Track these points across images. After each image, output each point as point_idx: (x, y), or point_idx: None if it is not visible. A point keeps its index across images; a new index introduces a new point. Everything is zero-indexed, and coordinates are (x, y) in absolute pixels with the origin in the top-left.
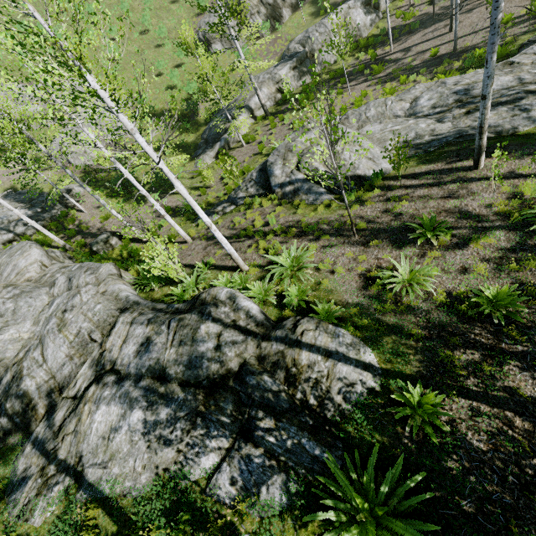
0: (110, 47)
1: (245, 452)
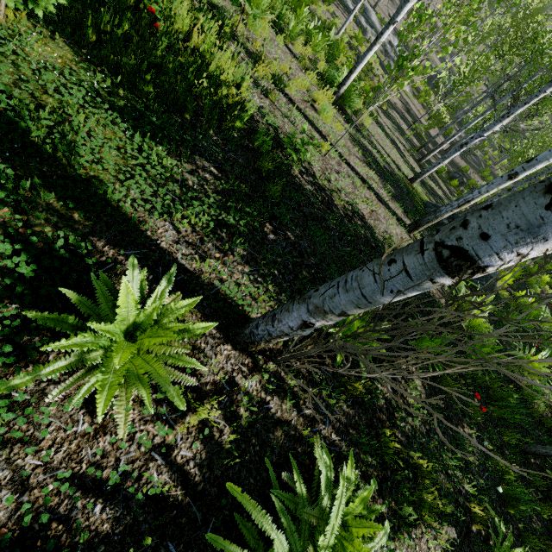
0: None
1: None
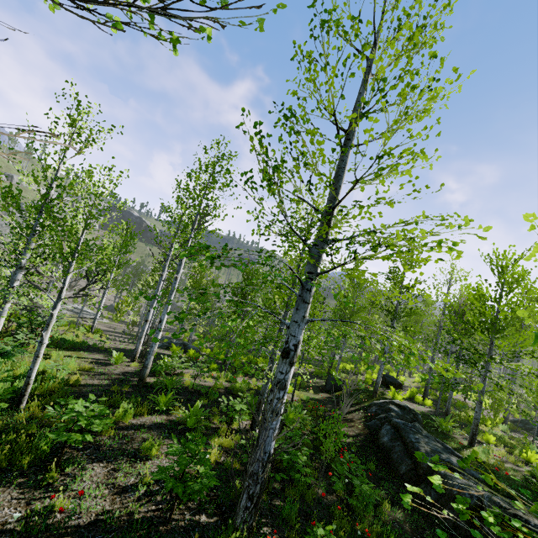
0: None
1: None
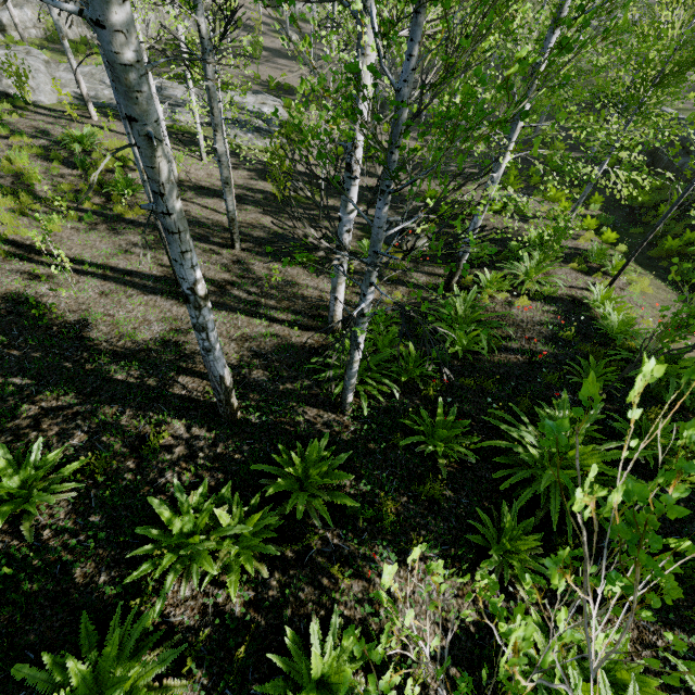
0: None
1: None
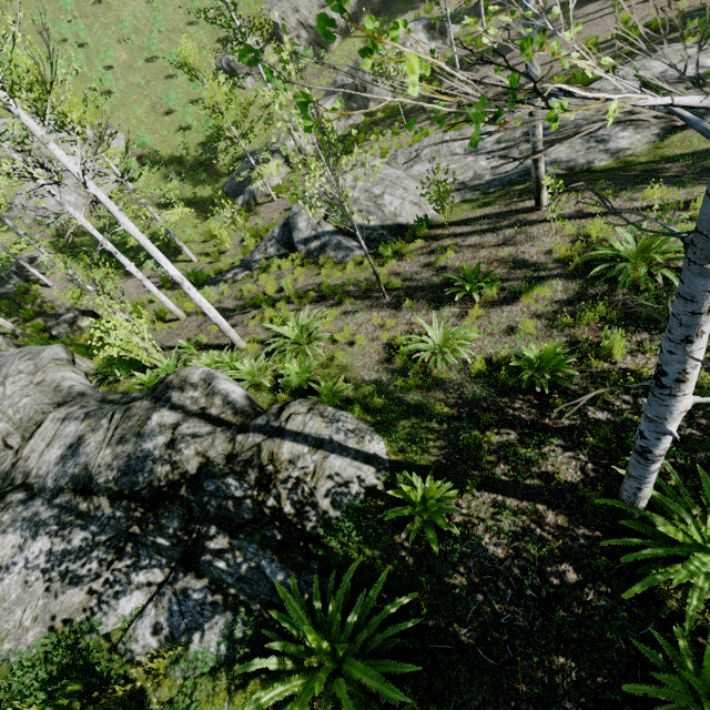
0: (103, 76)
1: (182, 586)
